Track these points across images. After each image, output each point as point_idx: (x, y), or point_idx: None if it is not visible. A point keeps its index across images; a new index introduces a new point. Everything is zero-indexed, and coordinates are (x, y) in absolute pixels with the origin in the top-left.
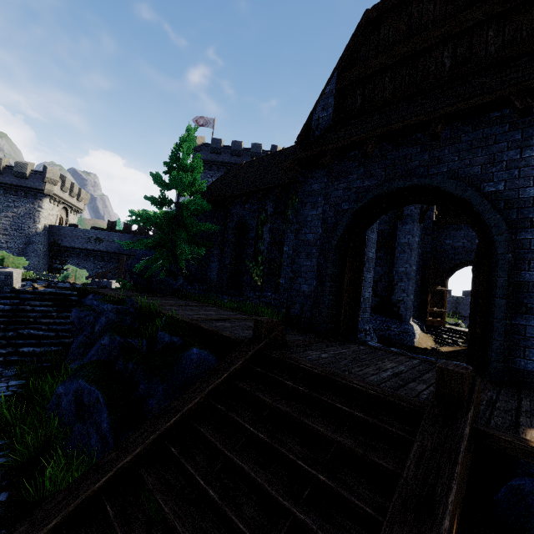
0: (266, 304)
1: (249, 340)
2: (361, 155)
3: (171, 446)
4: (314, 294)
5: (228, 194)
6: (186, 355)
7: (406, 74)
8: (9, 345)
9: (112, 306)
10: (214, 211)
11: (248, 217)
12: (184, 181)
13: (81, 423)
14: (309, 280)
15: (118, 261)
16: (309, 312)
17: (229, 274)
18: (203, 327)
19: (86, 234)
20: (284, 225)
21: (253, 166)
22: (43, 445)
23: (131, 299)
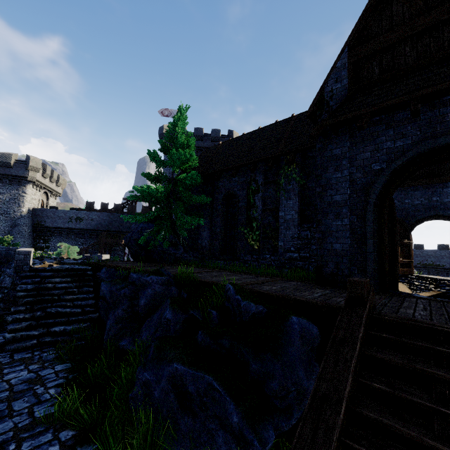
0: (266, 266)
1: (346, 302)
2: (388, 118)
3: (360, 447)
4: (349, 251)
5: (214, 169)
6: (288, 325)
7: (430, 42)
8: (39, 326)
9: (157, 278)
10: (200, 185)
11: (236, 188)
12: (180, 158)
13: (189, 416)
14: (342, 239)
15: (98, 237)
16: (347, 269)
17: (221, 241)
18: (264, 292)
19: (67, 215)
20: (278, 193)
21: (233, 144)
22: (144, 447)
23: (165, 270)
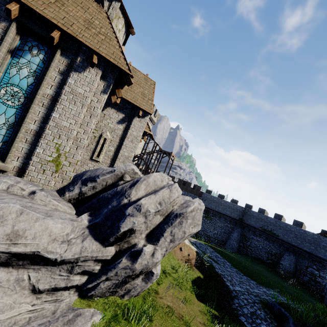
0: None
1: None
2: None
3: None
4: None
5: None
6: None
7: None
8: None
9: None
10: None
11: None
12: None
13: None
14: None
15: None
16: None
17: None
18: None
19: None
20: None
21: None
22: None
23: None
